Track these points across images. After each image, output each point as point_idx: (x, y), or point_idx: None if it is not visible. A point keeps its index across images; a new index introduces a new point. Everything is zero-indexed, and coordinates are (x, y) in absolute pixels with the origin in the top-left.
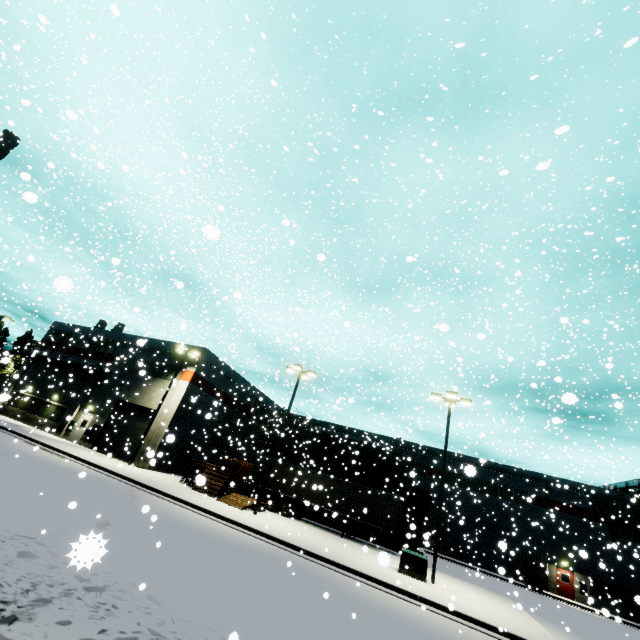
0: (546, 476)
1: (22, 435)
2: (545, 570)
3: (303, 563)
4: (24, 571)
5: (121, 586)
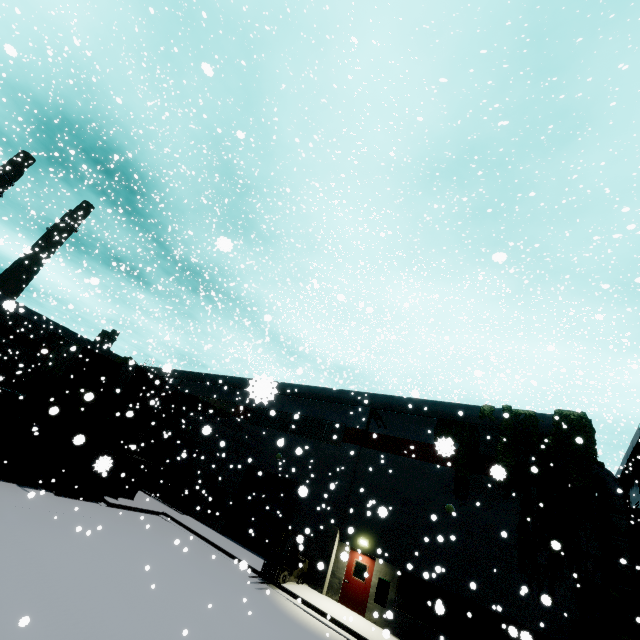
0: (375, 396)
1: None
2: (329, 553)
3: None
4: None
5: None
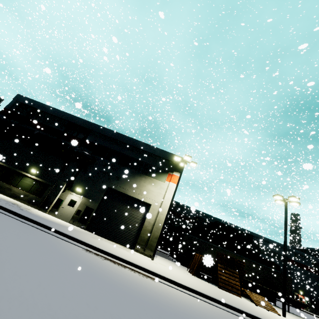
0: (295, 250)
1: (65, 235)
2: (294, 295)
3: None
4: None
5: None
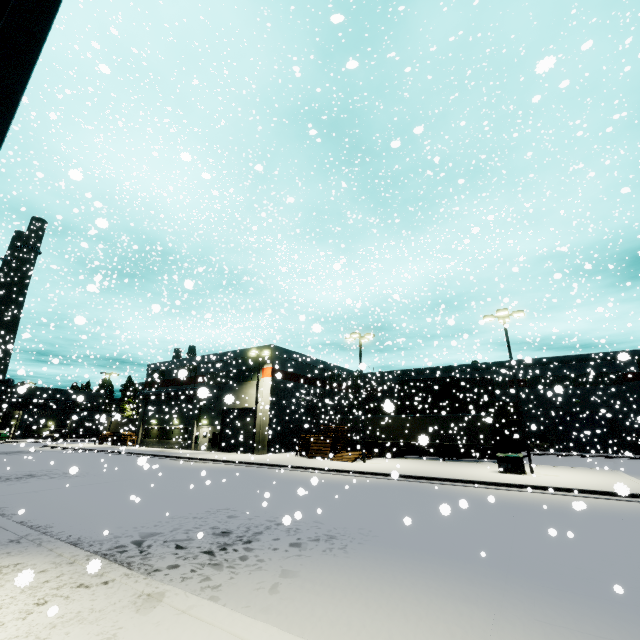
0: (635, 351)
1: (169, 456)
2: None
3: (414, 485)
4: (237, 523)
5: (295, 520)
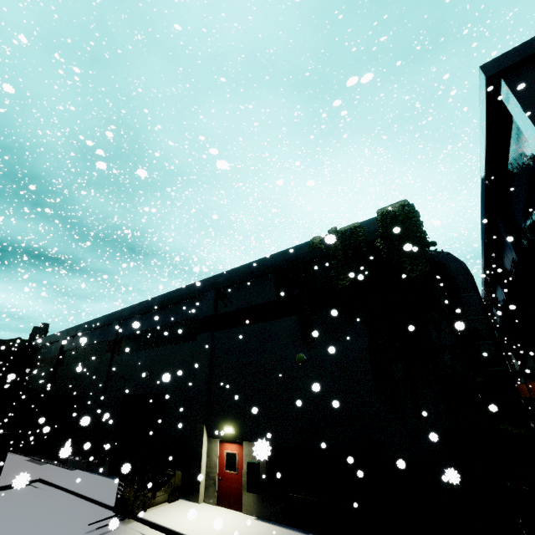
0: (217, 277)
1: None
2: (199, 456)
3: None
4: None
5: None
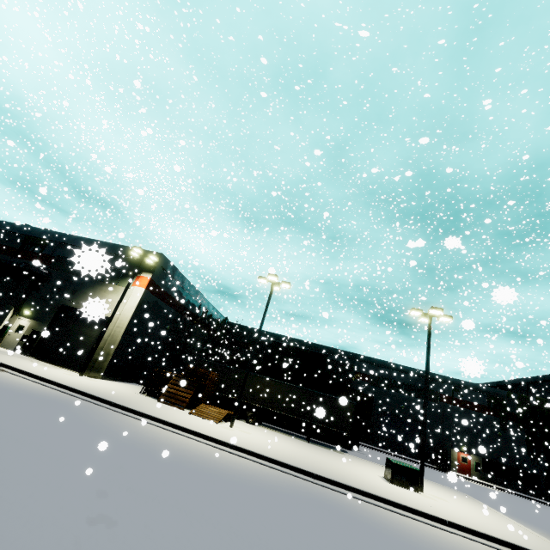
0: (454, 379)
1: None
2: (449, 454)
3: (326, 495)
4: None
5: None
